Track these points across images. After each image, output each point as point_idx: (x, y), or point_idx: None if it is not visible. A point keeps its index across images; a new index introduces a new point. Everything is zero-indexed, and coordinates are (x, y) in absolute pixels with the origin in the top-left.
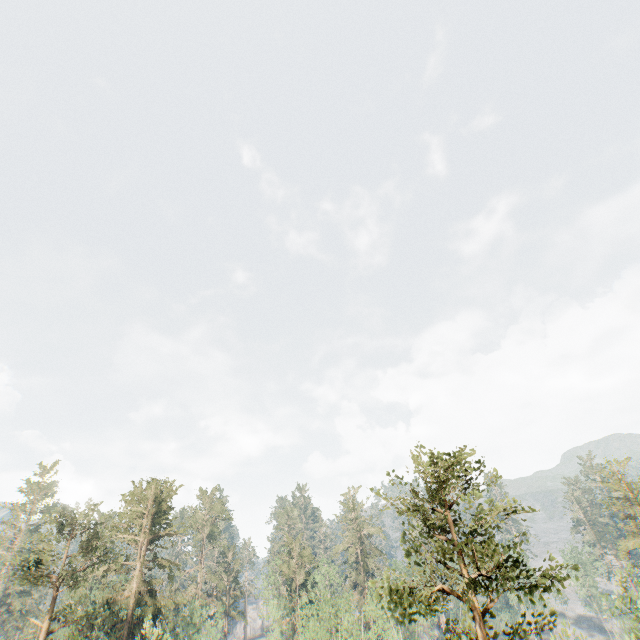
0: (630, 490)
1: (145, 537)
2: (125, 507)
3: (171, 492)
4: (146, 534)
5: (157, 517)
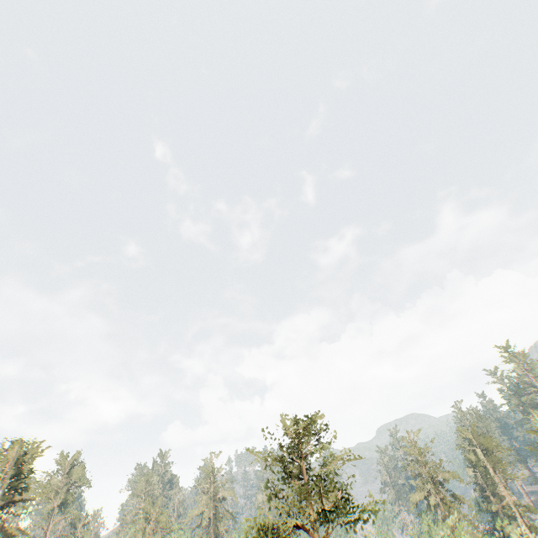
0: (420, 454)
1: None
2: None
3: (36, 454)
4: None
5: (15, 480)
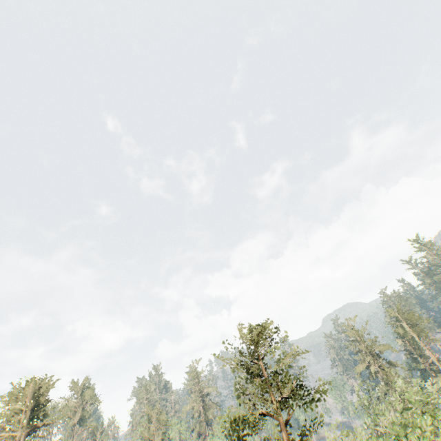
0: (358, 335)
1: (23, 430)
2: (3, 407)
3: (49, 386)
4: (24, 428)
5: (35, 410)
